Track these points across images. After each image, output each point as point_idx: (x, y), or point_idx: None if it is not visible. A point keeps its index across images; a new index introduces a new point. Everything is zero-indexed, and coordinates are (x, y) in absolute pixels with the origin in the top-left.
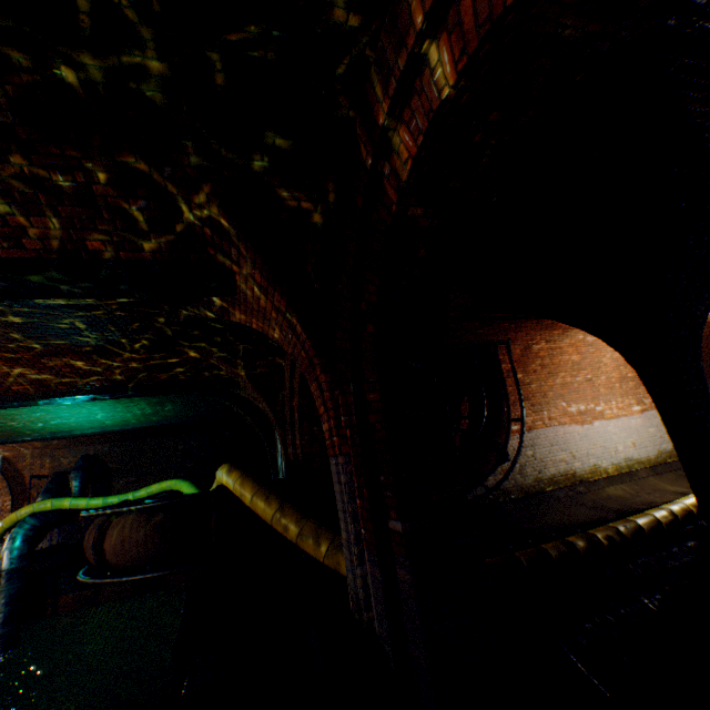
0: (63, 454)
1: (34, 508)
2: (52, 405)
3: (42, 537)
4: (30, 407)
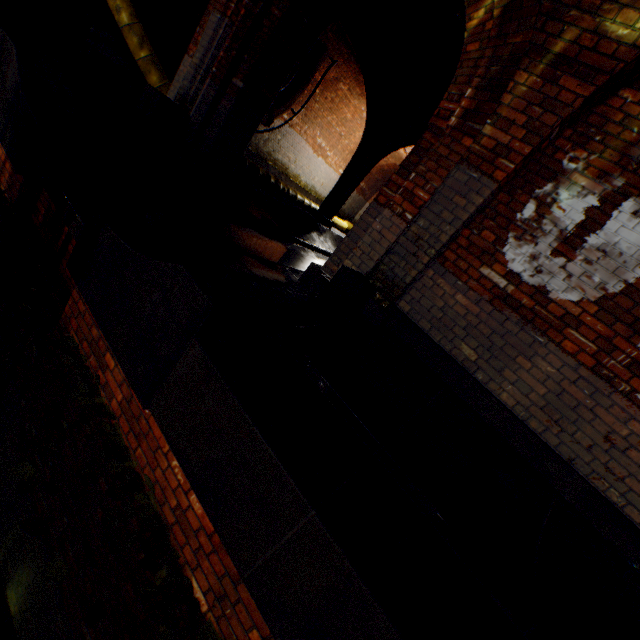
0: None
1: None
2: None
3: None
4: None
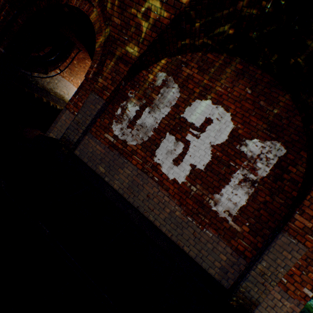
0: None
1: None
2: None
3: None
4: None
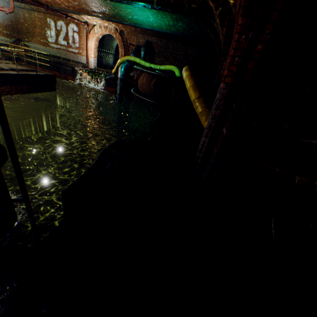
0: (140, 37)
1: (128, 58)
2: (132, 6)
3: (131, 71)
4: (125, 5)
